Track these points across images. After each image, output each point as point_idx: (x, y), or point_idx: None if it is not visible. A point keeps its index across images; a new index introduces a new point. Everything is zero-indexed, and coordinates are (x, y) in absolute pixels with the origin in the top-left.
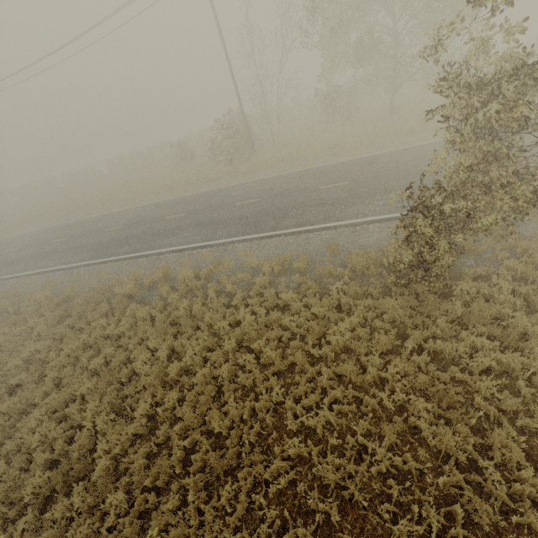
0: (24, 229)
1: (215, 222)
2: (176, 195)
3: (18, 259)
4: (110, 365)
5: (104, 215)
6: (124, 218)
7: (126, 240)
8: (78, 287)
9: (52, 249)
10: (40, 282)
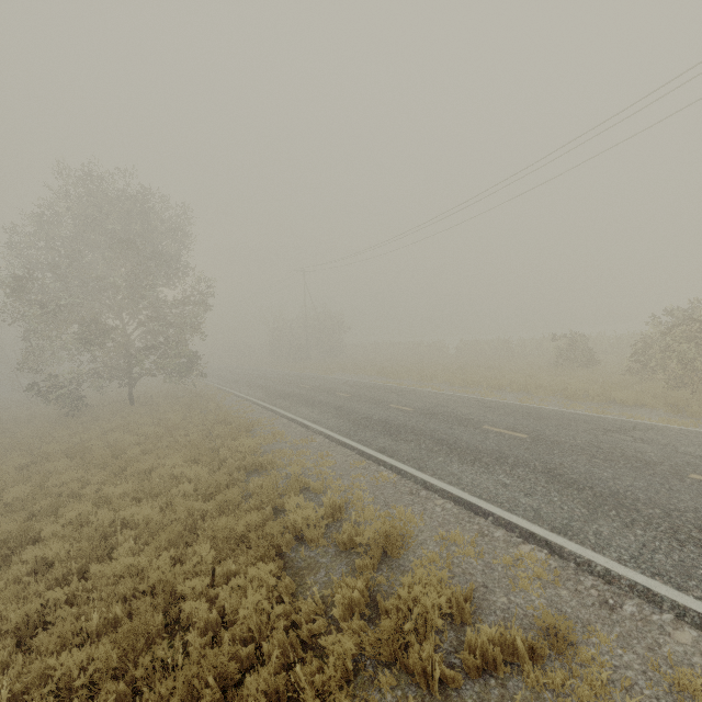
0: (338, 374)
1: (598, 489)
2: (528, 402)
3: (297, 395)
4: (82, 700)
5: (408, 389)
6: (426, 400)
7: (398, 430)
8: (286, 460)
9: (327, 399)
10: (278, 428)
